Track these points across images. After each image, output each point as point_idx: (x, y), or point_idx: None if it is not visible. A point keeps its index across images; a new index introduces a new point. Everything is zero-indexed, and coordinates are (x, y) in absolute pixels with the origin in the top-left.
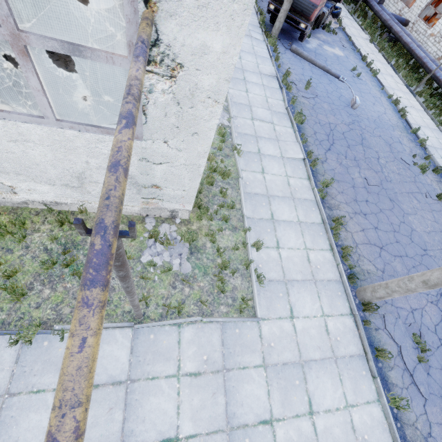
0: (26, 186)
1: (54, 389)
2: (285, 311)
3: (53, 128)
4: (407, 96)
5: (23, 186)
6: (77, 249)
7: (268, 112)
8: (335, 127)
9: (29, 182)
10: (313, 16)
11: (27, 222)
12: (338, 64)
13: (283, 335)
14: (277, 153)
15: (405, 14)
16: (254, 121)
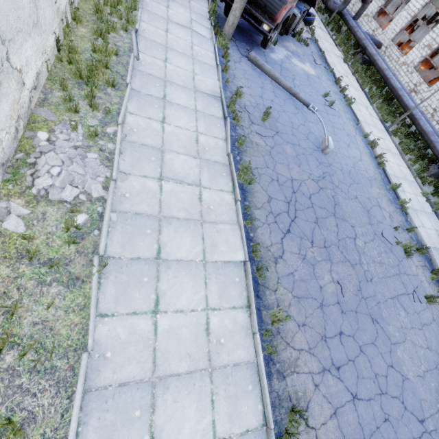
0: None
1: None
2: None
3: None
4: (382, 134)
5: None
6: None
7: (194, 162)
8: (300, 186)
9: None
10: (279, 15)
11: None
12: (308, 85)
13: None
14: (196, 253)
15: (378, 35)
16: (163, 183)
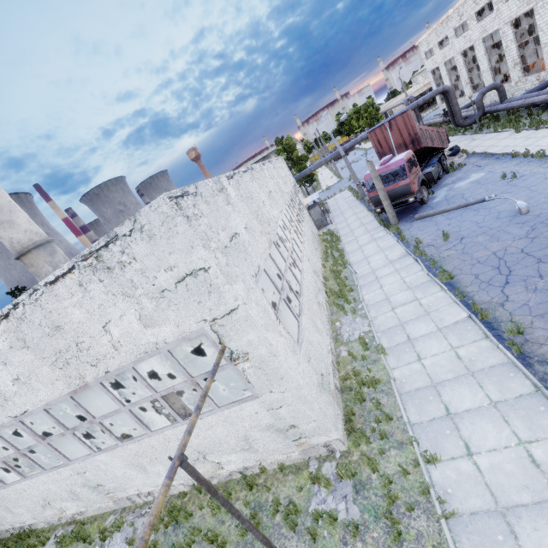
0: (225, 459)
1: None
2: None
3: (219, 413)
4: None
5: (223, 459)
6: (261, 511)
7: (407, 292)
8: (505, 251)
9: (225, 455)
10: (413, 189)
11: (233, 492)
12: (481, 187)
13: None
14: (431, 328)
15: (545, 76)
16: (395, 310)
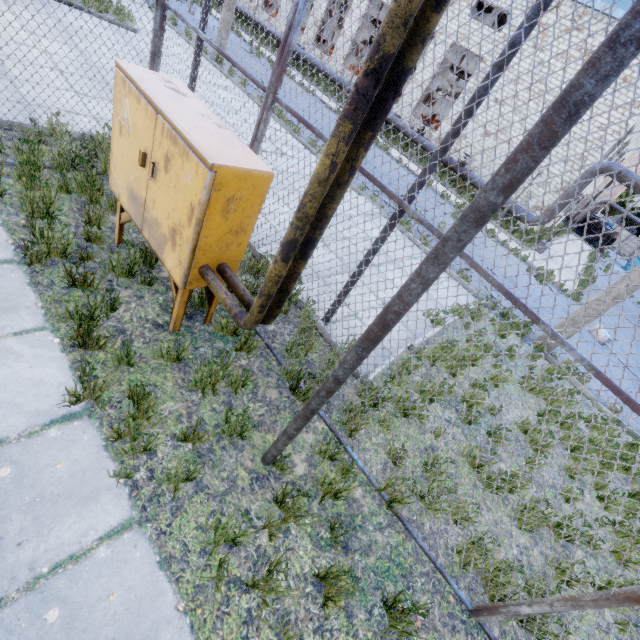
0: None
1: None
2: None
3: None
4: (243, 34)
5: None
6: None
7: None
8: None
9: None
10: None
11: None
12: None
13: None
14: None
15: None
16: None
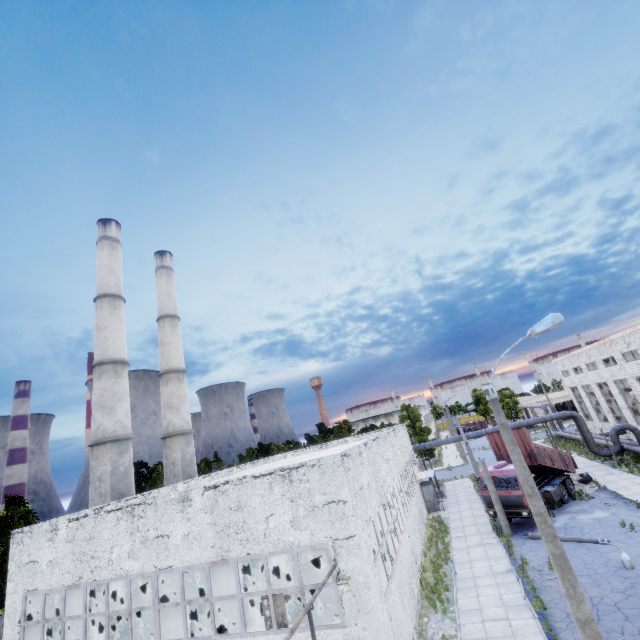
0: None
1: None
2: None
3: (309, 632)
4: None
5: None
6: None
7: (501, 608)
8: (601, 599)
9: None
10: (525, 503)
11: None
12: (600, 527)
13: None
14: None
15: None
16: (485, 623)
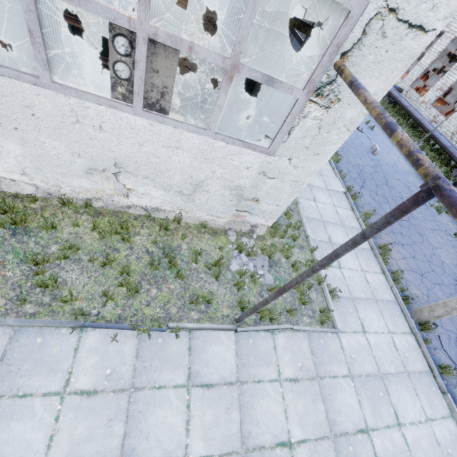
0: (143, 190)
1: (174, 386)
2: (357, 326)
3: (209, 138)
4: None
5: (140, 189)
6: (174, 254)
7: None
8: (363, 168)
9: (149, 186)
10: None
11: (128, 225)
12: None
13: (360, 348)
14: (322, 185)
15: (398, 83)
16: None
